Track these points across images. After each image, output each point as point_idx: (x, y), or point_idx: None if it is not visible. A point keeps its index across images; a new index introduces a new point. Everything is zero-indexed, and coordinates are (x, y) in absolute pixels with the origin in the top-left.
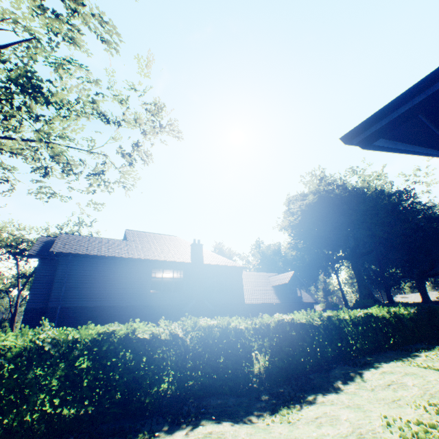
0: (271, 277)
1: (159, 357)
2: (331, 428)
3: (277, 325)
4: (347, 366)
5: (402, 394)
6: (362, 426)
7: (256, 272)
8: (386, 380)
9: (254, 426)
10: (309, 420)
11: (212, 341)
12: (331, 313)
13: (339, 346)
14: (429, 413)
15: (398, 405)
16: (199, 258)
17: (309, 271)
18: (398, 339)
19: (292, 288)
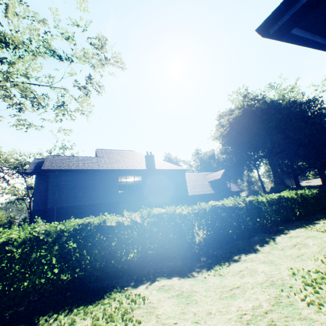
0: (207, 175)
1: (125, 237)
2: (251, 278)
3: (211, 209)
4: (263, 234)
5: (304, 251)
6: (274, 276)
7: (196, 173)
8: (293, 242)
9: (195, 279)
10: (235, 273)
11: (163, 224)
12: (252, 198)
13: (258, 221)
14: (324, 264)
15: (301, 259)
16: (152, 165)
17: (236, 169)
18: (302, 212)
19: (223, 182)
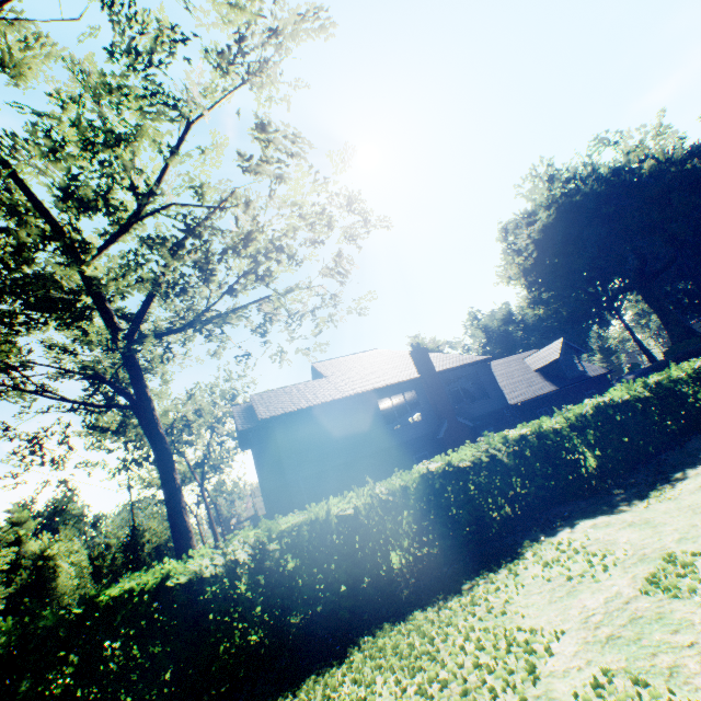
0: (527, 359)
1: (485, 482)
2: None
3: (595, 412)
4: None
5: None
6: None
7: (502, 359)
8: None
9: (632, 511)
10: (693, 490)
11: (530, 452)
12: (658, 376)
13: (684, 414)
14: None
15: None
16: (429, 366)
17: (572, 329)
18: None
19: (565, 363)
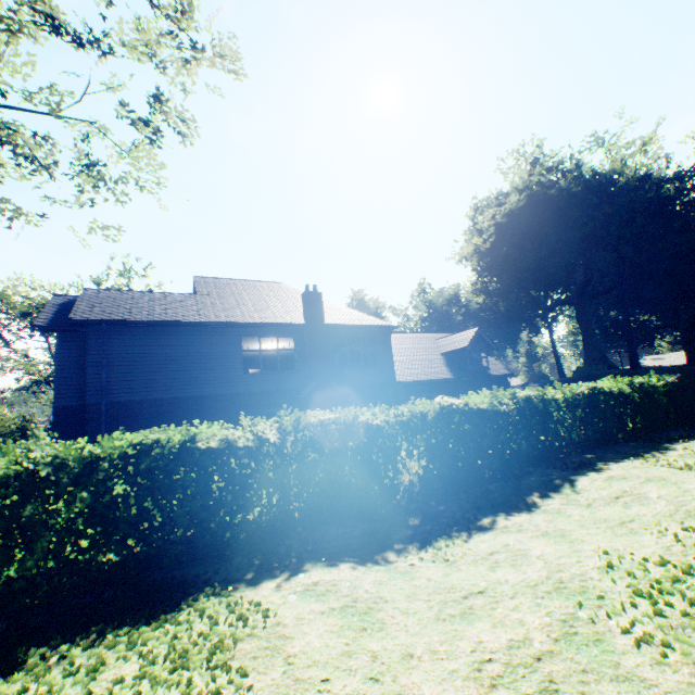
0: (440, 340)
1: (241, 474)
2: (513, 571)
3: (439, 415)
4: (551, 470)
5: (638, 511)
6: (564, 568)
7: (416, 334)
8: (613, 490)
9: (390, 568)
10: (479, 557)
11: (330, 446)
12: (533, 391)
13: (542, 441)
14: (682, 545)
15: (629, 530)
16: (318, 316)
17: (505, 327)
18: (640, 424)
19: (474, 355)
